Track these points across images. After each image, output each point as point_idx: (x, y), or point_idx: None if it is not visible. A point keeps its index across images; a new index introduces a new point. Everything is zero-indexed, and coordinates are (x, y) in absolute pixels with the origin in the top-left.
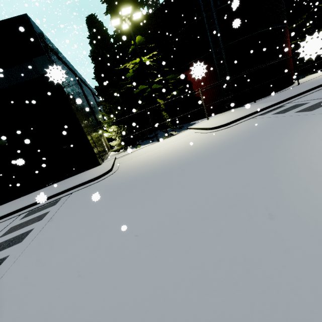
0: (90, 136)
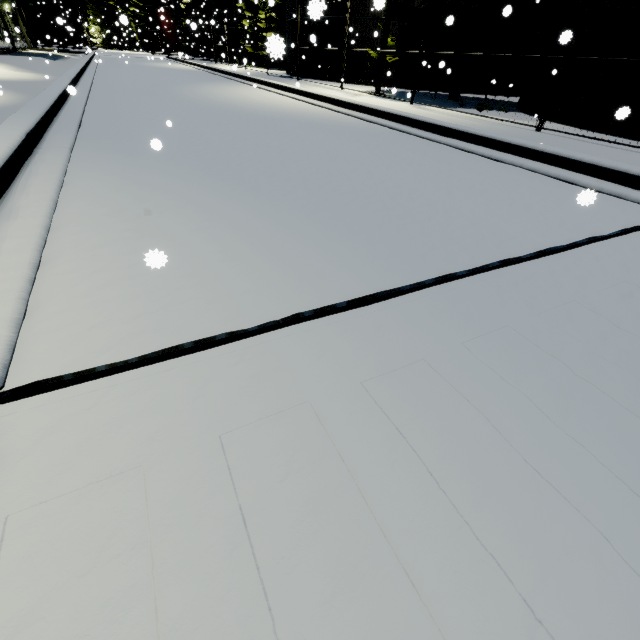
0: (84, 27)
